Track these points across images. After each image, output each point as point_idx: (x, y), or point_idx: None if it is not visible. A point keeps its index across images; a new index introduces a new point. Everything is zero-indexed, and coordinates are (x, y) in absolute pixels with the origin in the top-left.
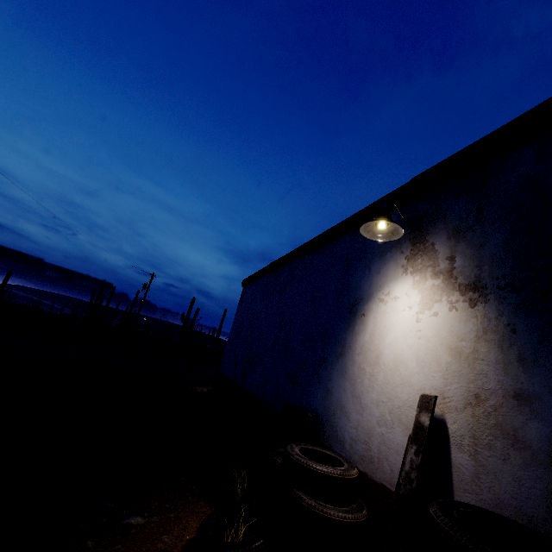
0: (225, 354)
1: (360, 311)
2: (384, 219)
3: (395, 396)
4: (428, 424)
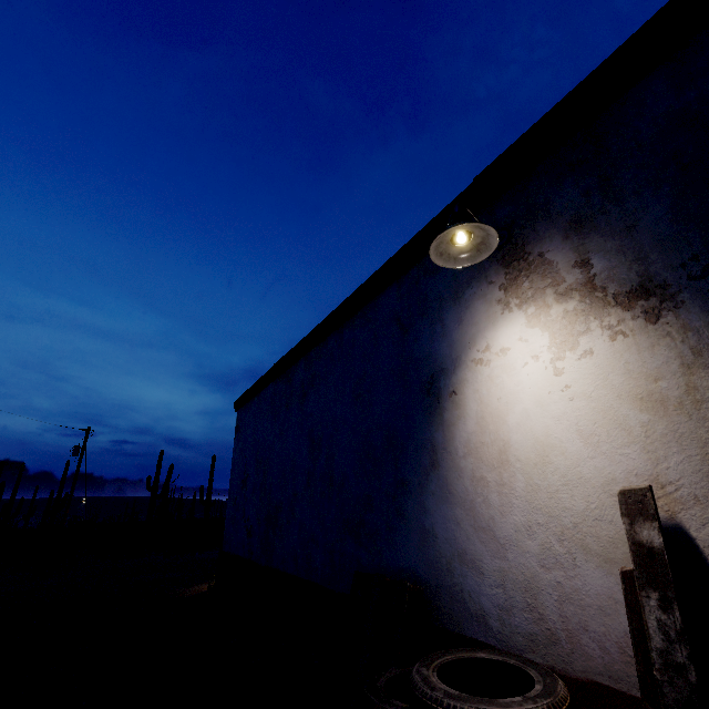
0: (228, 521)
1: (445, 389)
2: (469, 221)
3: (560, 508)
4: (661, 543)
